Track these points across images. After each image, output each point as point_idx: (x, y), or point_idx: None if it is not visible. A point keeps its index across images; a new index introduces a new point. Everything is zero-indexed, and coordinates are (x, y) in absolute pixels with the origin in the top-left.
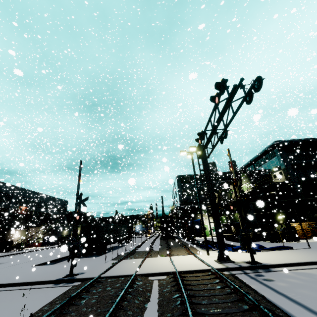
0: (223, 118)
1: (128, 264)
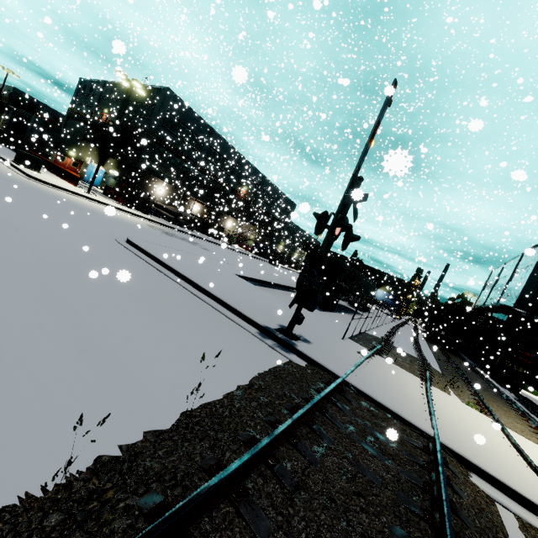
0: None
1: (392, 377)
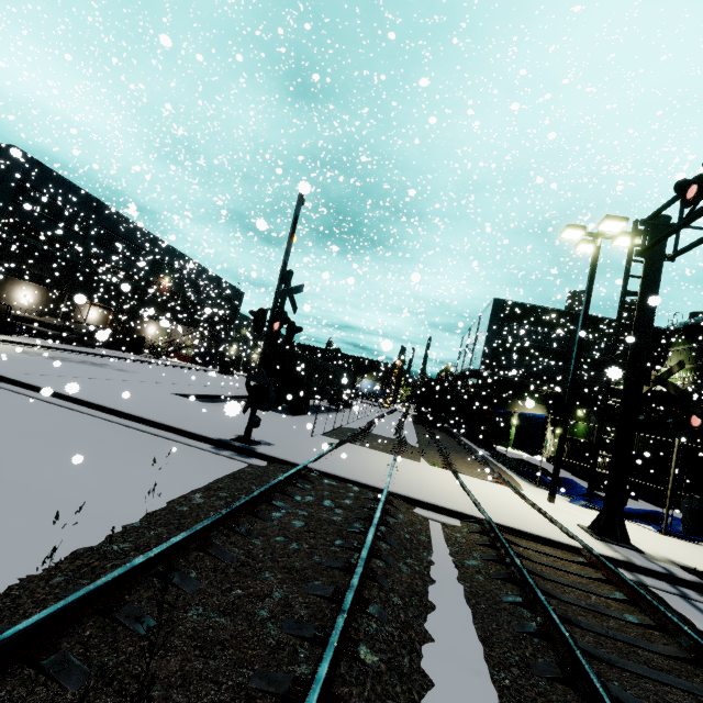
0: None
1: (361, 458)
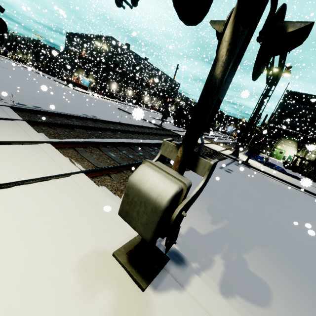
0: (285, 54)
1: None
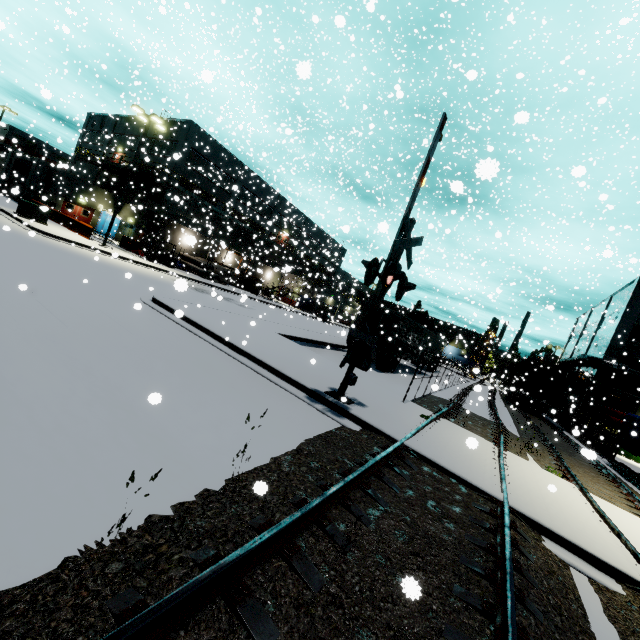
0: None
1: (460, 442)
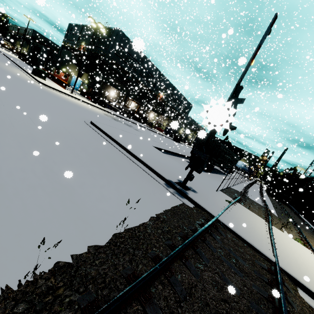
0: None
1: (247, 218)
